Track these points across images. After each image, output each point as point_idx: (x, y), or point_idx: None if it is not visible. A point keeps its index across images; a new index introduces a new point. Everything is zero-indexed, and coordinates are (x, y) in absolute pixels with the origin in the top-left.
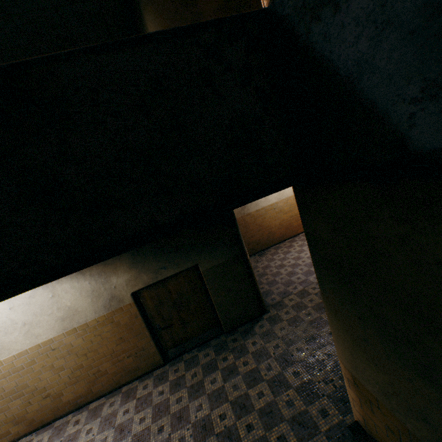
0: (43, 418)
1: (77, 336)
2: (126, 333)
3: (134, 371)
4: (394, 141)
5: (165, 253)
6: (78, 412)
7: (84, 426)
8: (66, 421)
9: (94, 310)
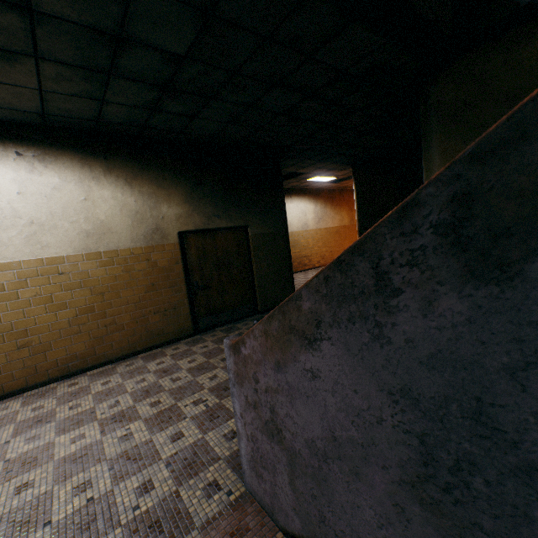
0: (3, 385)
1: (99, 265)
2: (161, 280)
3: (157, 336)
4: (513, 6)
5: (222, 201)
6: (67, 380)
7: (92, 383)
8: (49, 388)
9: (131, 237)
